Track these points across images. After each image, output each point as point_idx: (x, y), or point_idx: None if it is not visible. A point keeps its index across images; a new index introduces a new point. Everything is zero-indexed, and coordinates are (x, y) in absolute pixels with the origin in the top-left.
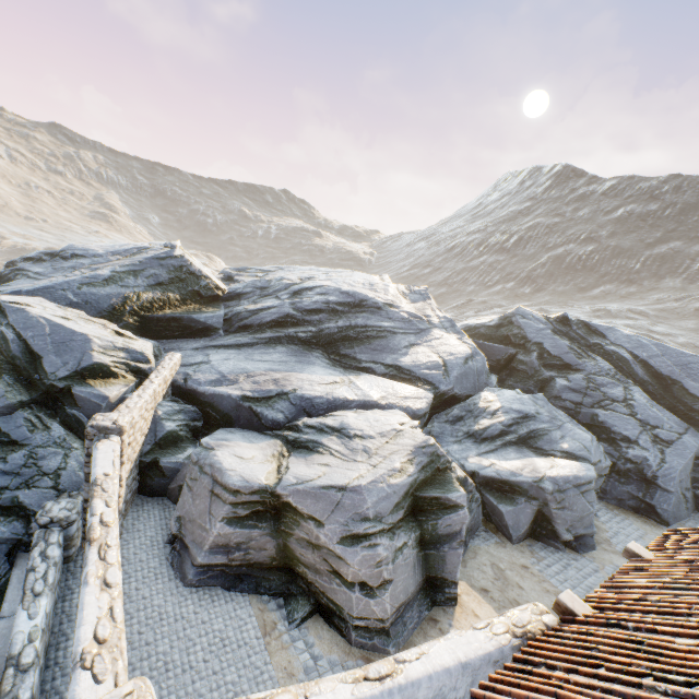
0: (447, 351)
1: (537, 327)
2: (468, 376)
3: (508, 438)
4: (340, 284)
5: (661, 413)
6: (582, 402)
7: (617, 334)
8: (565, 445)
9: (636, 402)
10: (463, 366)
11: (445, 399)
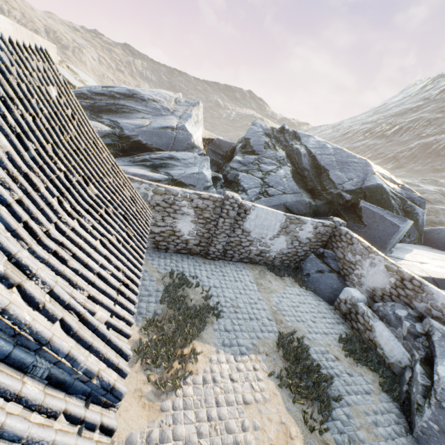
0: (160, 123)
1: (257, 130)
2: (161, 136)
3: (145, 163)
4: (136, 89)
5: (287, 182)
6: (238, 168)
7: (310, 139)
8: (174, 171)
9: (275, 174)
10: (159, 129)
11: (139, 146)
